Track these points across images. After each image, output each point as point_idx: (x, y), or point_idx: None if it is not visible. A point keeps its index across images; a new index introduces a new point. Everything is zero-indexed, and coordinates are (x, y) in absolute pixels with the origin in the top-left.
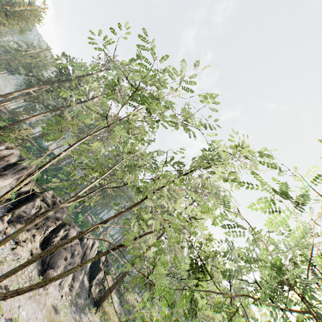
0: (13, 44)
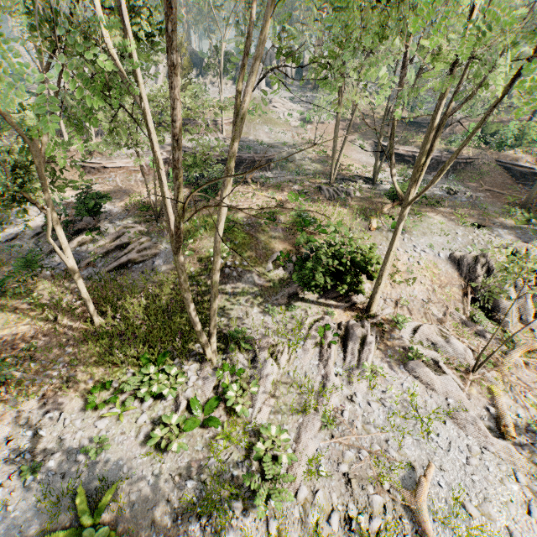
0: None
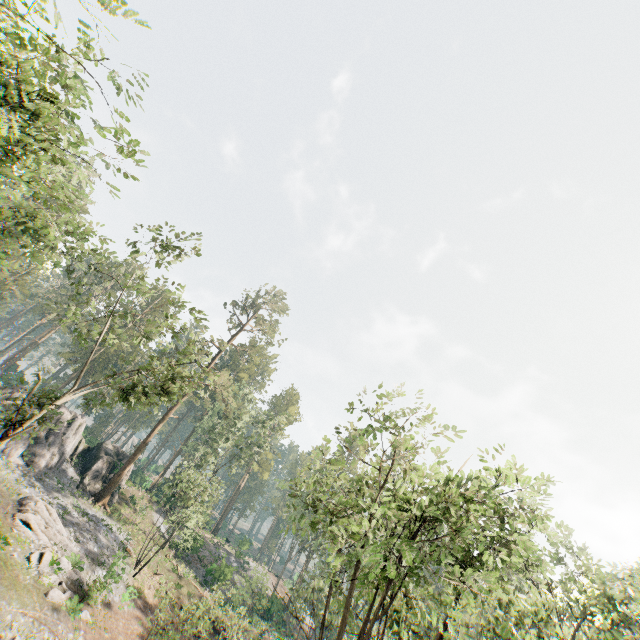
0: None
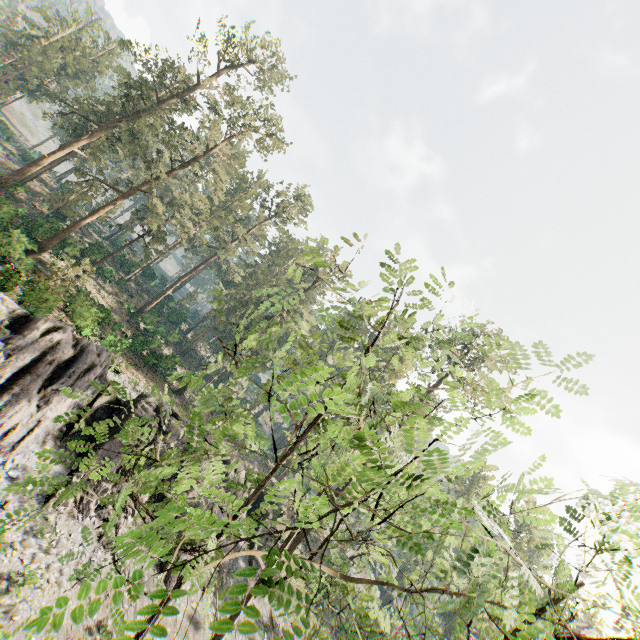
0: (18, 21)
